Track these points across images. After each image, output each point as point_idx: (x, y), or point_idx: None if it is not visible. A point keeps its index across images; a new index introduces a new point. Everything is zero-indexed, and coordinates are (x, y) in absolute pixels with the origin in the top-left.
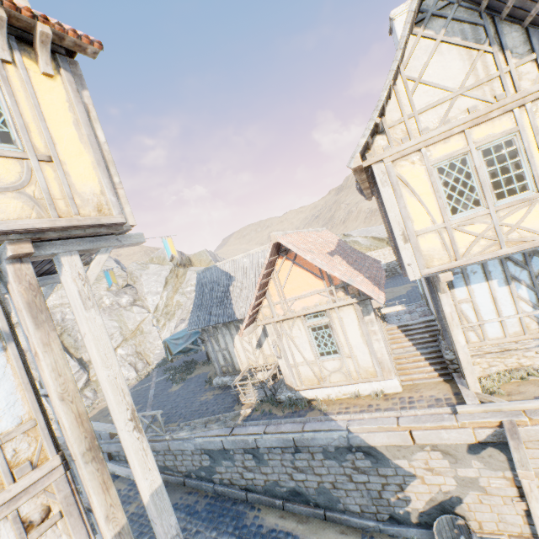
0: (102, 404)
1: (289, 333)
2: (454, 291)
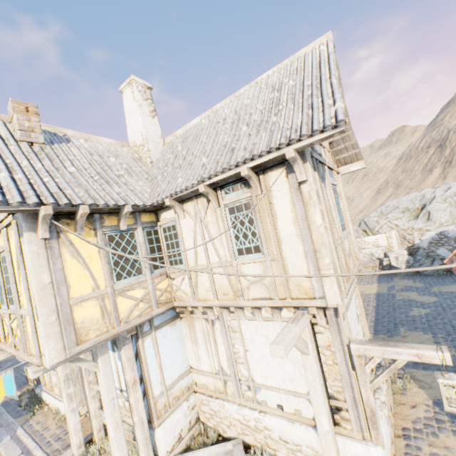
0: None
1: None
2: None
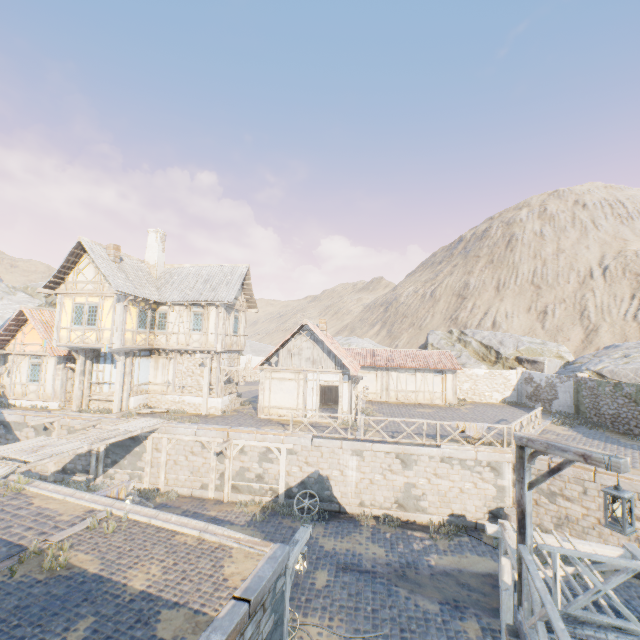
0: None
1: (20, 363)
2: (99, 365)
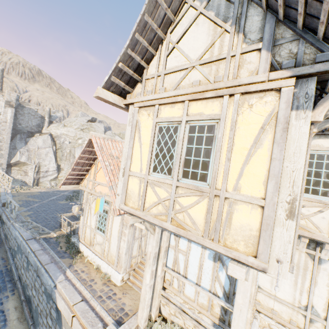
0: (34, 190)
1: (90, 203)
2: (179, 240)
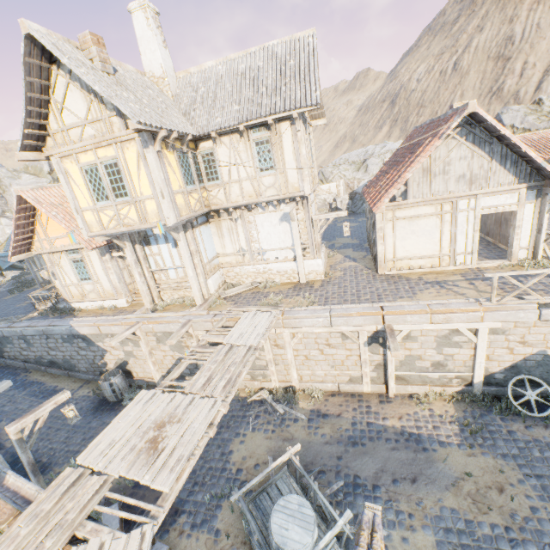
0: None
1: (59, 263)
2: (152, 247)
